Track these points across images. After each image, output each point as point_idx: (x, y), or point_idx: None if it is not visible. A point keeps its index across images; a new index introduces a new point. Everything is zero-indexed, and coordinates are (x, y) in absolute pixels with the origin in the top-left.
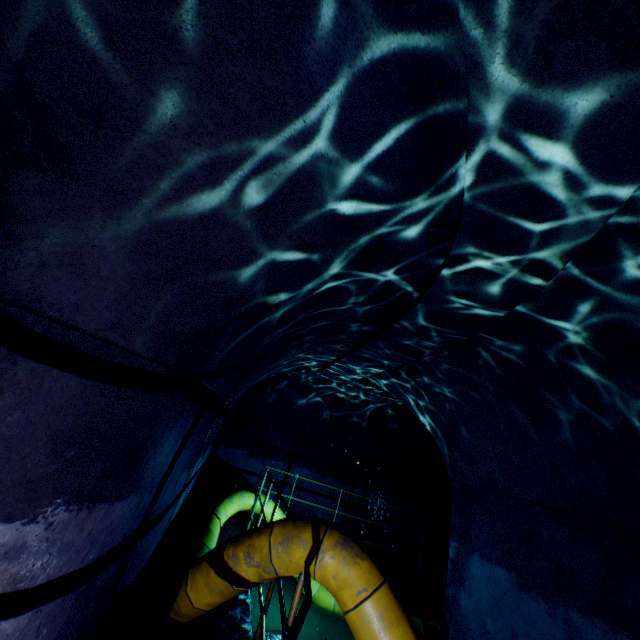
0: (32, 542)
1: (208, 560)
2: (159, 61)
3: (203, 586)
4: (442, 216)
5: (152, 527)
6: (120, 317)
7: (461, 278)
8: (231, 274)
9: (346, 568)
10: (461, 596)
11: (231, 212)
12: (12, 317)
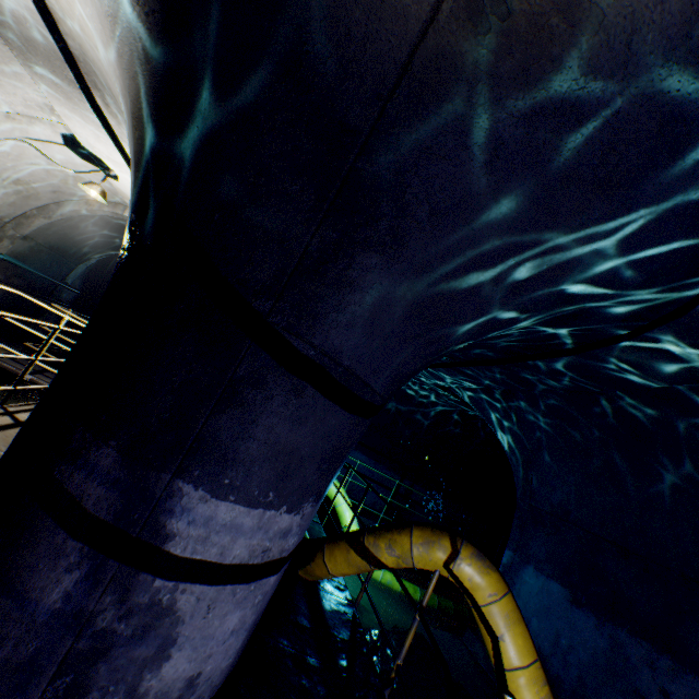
0: (294, 527)
1: (347, 541)
2: (518, 180)
3: (342, 560)
4: (657, 307)
5: None
6: (380, 365)
7: (636, 353)
8: (457, 331)
9: (480, 575)
10: None
11: (492, 289)
12: (323, 365)
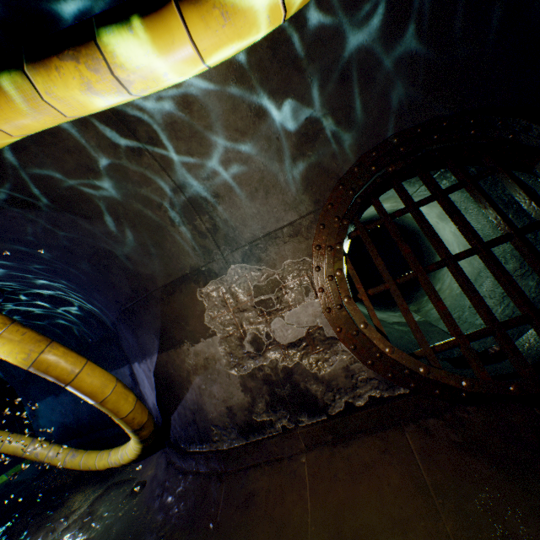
0: None
1: None
2: None
3: None
4: None
5: None
6: None
7: None
8: None
9: None
10: (40, 421)
11: None
12: None
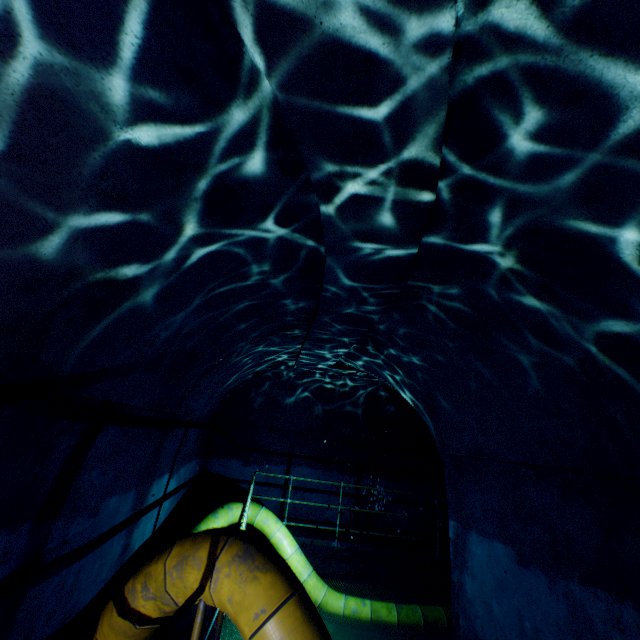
0: None
1: (113, 598)
2: None
3: (109, 630)
4: (275, 127)
5: (62, 567)
6: None
7: (345, 211)
8: (11, 247)
9: (242, 587)
10: (465, 580)
11: None
12: None
